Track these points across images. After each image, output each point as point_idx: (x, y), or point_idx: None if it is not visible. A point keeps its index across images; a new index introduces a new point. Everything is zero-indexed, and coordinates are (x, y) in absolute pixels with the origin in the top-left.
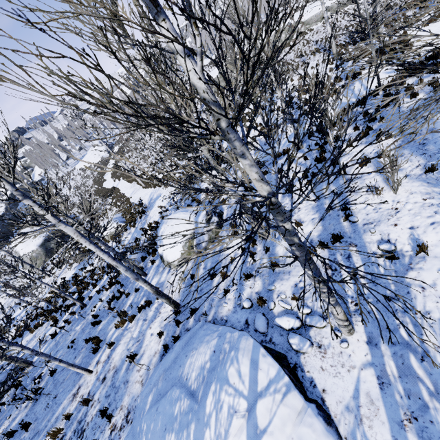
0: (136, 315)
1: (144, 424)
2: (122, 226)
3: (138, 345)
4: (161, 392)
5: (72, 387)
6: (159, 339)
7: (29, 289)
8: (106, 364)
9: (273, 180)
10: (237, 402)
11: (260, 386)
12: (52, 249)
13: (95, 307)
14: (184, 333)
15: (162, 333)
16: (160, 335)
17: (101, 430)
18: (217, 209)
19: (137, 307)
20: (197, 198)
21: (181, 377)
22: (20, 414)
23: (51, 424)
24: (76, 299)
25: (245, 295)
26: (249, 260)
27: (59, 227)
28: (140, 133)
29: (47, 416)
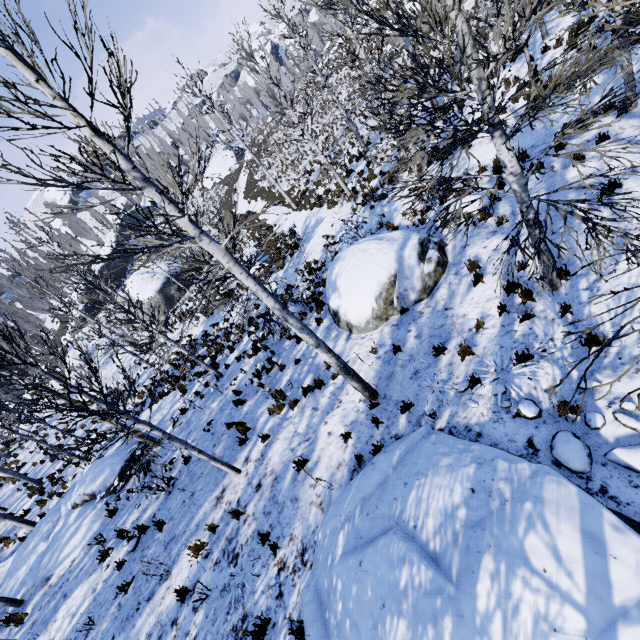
0: (299, 399)
1: (338, 580)
2: (264, 268)
3: (308, 446)
4: (363, 534)
5: (214, 487)
6: (343, 443)
7: (152, 347)
8: (259, 464)
9: (558, 179)
10: (557, 612)
11: (621, 594)
12: (173, 297)
13: (236, 380)
14: (390, 441)
15: (349, 435)
16: (346, 437)
17: (262, 562)
18: (435, 237)
19: (302, 388)
20: (389, 222)
21: (400, 519)
22: (151, 505)
23: (190, 531)
24: (210, 366)
25: (518, 392)
26: (518, 327)
27: (200, 244)
28: (285, 127)
29: (185, 518)
